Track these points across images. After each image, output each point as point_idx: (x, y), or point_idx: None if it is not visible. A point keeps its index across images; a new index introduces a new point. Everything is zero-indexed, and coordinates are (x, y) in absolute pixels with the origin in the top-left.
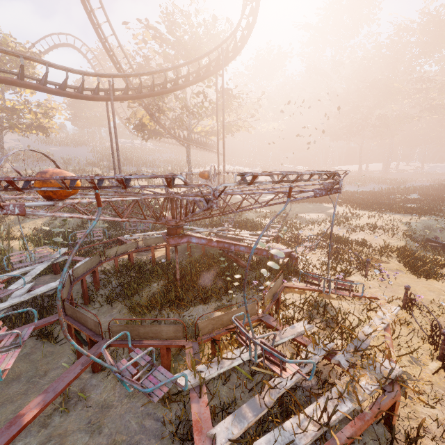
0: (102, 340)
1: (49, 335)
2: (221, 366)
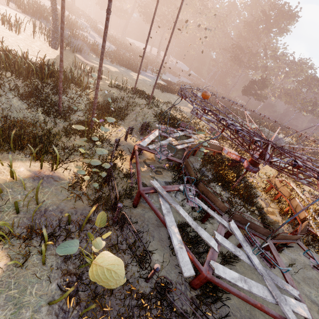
0: (296, 241)
1: None
2: (316, 227)
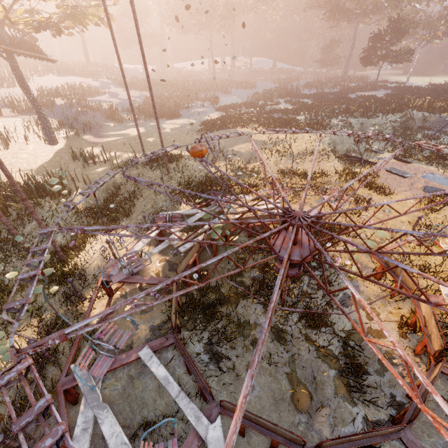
0: (399, 432)
1: None
2: None
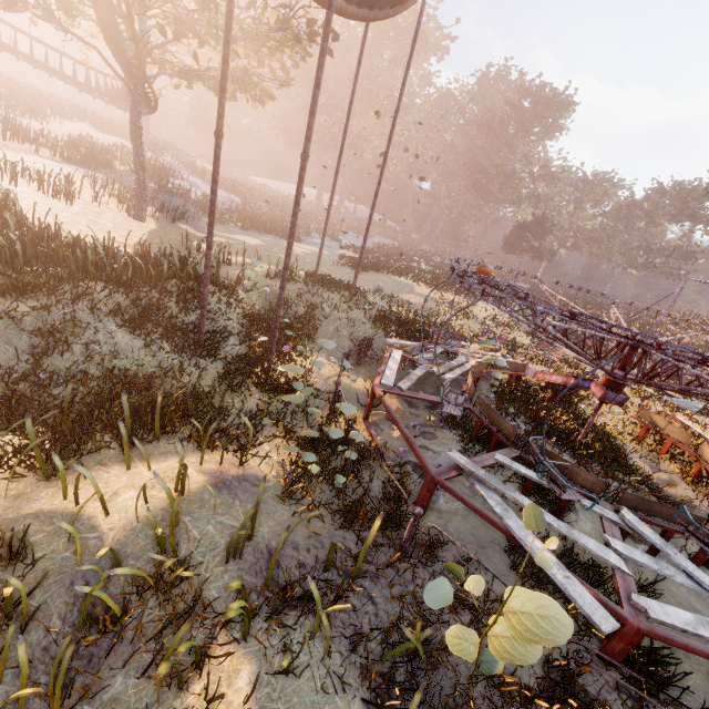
0: None
1: (662, 579)
2: None
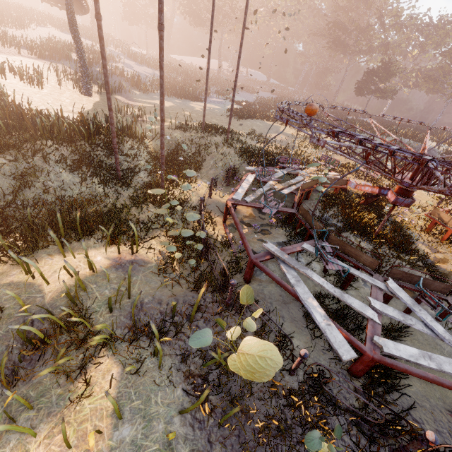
0: None
1: None
2: None
